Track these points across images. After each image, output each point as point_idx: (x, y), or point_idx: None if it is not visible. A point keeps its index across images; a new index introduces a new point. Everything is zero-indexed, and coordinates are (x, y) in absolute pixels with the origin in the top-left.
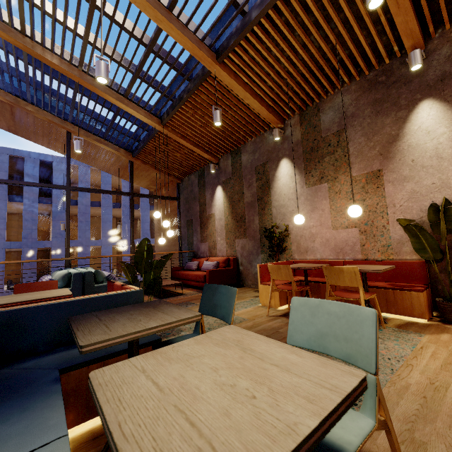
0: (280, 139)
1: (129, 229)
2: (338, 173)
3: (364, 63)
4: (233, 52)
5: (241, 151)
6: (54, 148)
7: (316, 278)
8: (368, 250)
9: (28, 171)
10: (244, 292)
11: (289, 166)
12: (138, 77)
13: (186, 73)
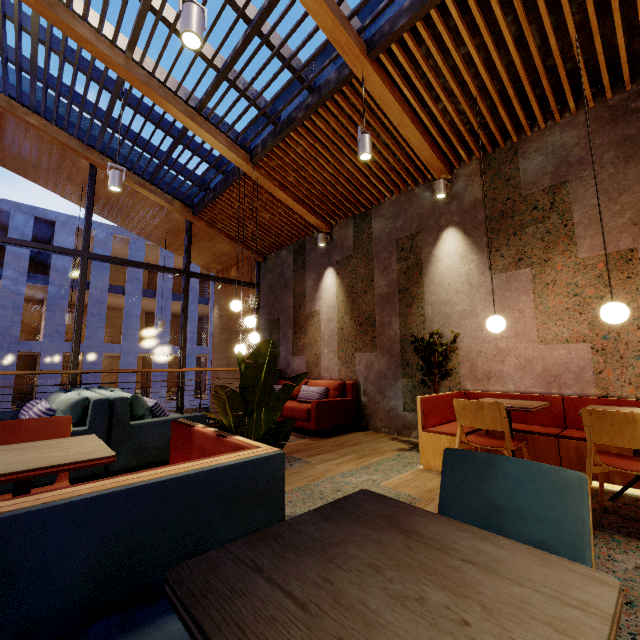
0: (443, 197)
1: (166, 331)
2: (552, 252)
3: (608, 78)
4: (397, 43)
5: (373, 215)
6: (63, 194)
7: (512, 424)
8: (609, 381)
9: (15, 232)
10: (375, 439)
11: (460, 239)
12: (226, 77)
13: (306, 77)
